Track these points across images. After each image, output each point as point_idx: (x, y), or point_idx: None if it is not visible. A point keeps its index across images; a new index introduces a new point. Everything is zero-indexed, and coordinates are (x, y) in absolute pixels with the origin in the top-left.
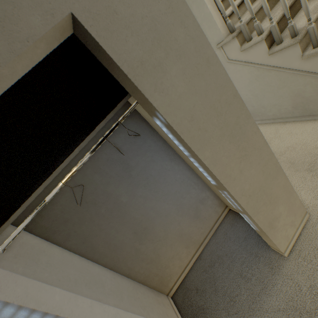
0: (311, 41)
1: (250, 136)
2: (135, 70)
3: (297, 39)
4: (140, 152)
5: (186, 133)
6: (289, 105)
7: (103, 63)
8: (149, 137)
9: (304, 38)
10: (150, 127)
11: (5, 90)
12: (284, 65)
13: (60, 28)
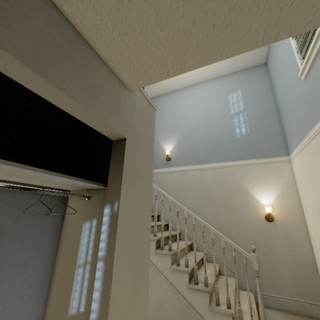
0: (177, 260)
1: (143, 281)
2: (127, 174)
3: (171, 252)
4: (27, 241)
5: (120, 230)
6: (152, 312)
7: (112, 159)
8: (51, 235)
9: (173, 255)
10: (61, 226)
11: (74, 115)
12: (160, 267)
13: (118, 135)
